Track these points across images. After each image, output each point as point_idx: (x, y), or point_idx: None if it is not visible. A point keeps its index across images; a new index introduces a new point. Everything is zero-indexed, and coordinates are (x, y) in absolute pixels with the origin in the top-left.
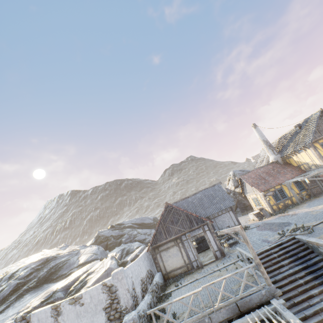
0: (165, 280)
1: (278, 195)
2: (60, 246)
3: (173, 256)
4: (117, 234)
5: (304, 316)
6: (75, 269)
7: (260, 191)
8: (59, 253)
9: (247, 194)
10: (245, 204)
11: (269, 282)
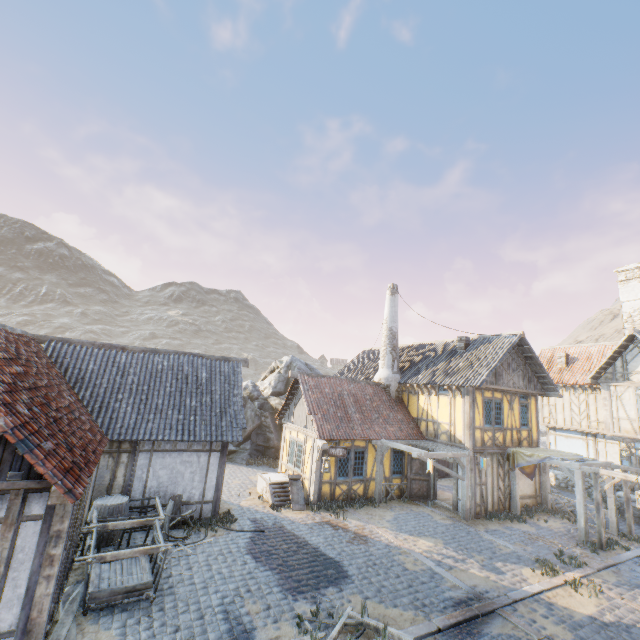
0: None
1: (351, 462)
2: None
3: None
4: None
5: None
6: None
7: (323, 434)
8: None
9: (287, 423)
10: (268, 441)
11: None
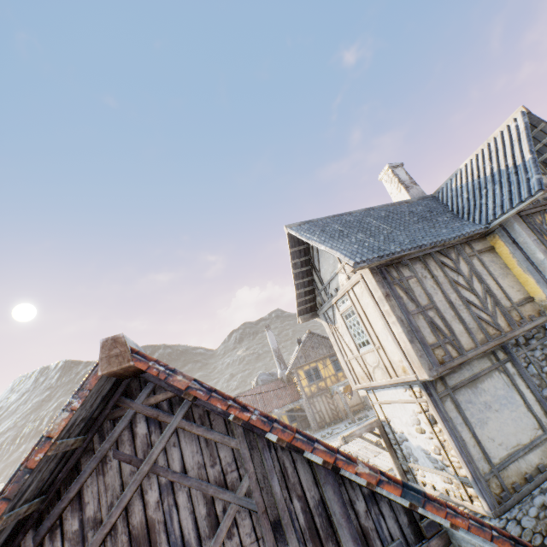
0: None
1: None
2: None
3: None
4: None
5: None
6: None
7: None
8: None
9: None
10: None
11: None
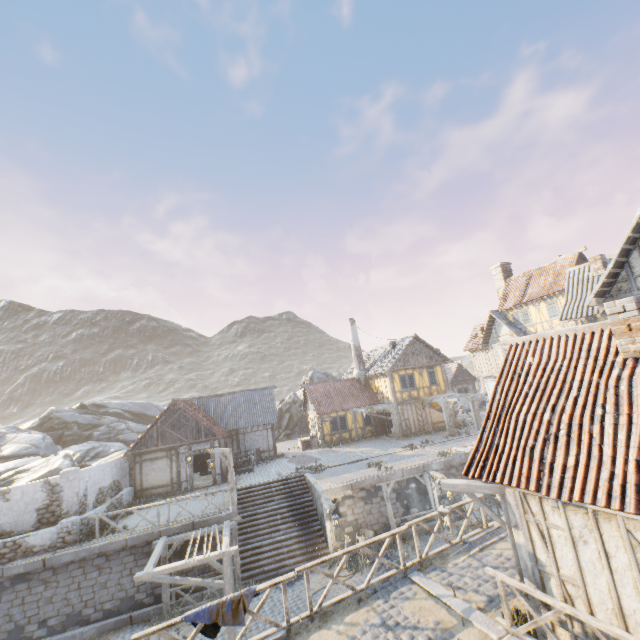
0: (136, 498)
1: (338, 423)
2: None
3: (159, 470)
4: (88, 423)
5: (259, 545)
6: None
7: (318, 412)
8: None
9: (308, 411)
10: (308, 424)
11: (234, 507)
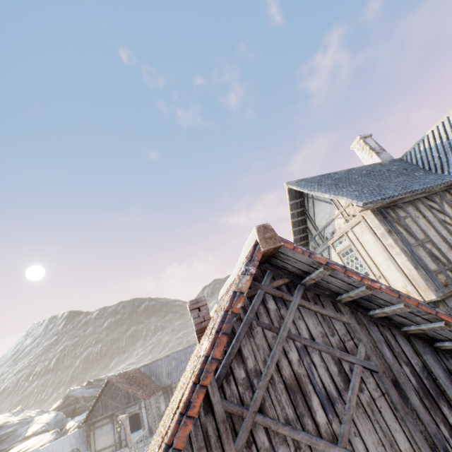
0: None
1: None
2: (15, 410)
3: (106, 434)
4: (90, 395)
5: None
6: (18, 443)
7: None
8: (9, 420)
9: None
10: None
11: None
